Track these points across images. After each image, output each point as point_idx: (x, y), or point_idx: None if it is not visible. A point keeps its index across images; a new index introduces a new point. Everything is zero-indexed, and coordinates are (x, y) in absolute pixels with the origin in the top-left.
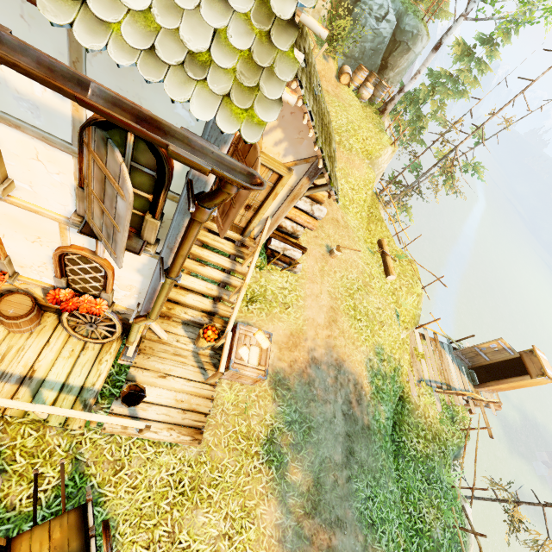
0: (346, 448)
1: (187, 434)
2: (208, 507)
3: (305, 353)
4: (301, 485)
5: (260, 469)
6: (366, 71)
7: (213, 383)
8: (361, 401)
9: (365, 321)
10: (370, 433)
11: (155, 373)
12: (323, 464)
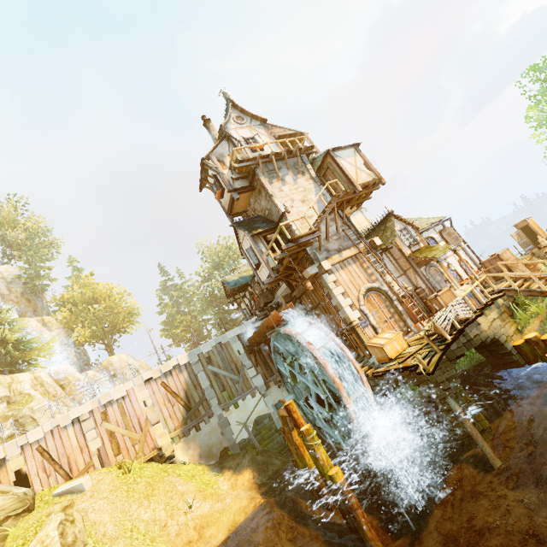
0: None
1: None
2: None
3: None
4: None
5: None
6: None
7: None
8: None
9: None
10: None
11: None
12: None
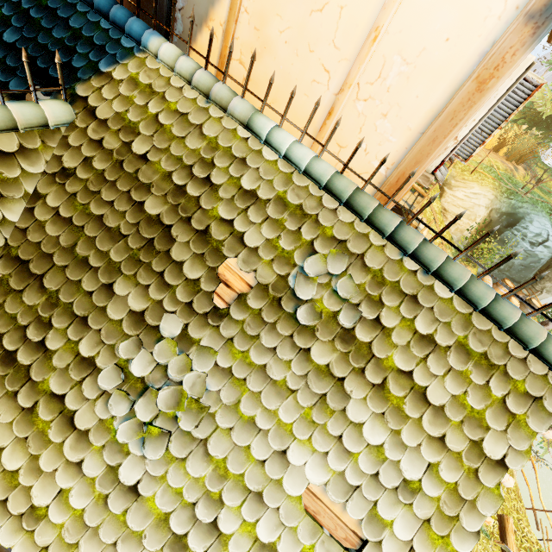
0: None
1: None
2: None
3: None
4: None
5: None
6: (511, 286)
7: None
8: None
9: None
10: None
11: None
12: None
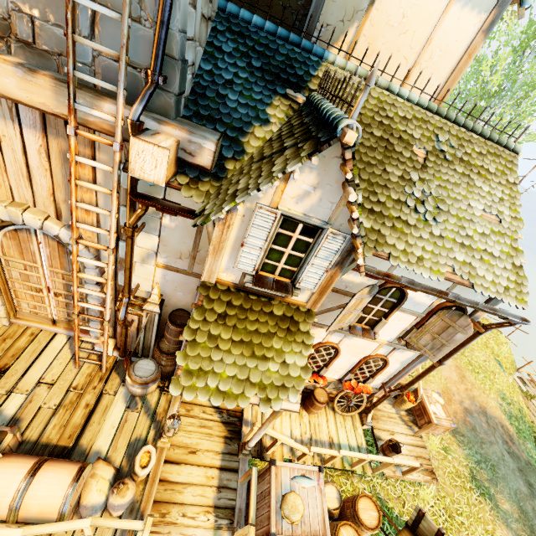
0: (525, 481)
1: (427, 474)
2: (466, 530)
3: (458, 405)
4: (512, 512)
5: (480, 501)
6: None
7: (419, 435)
8: (513, 440)
9: (482, 373)
10: (533, 468)
11: (387, 432)
12: (517, 495)
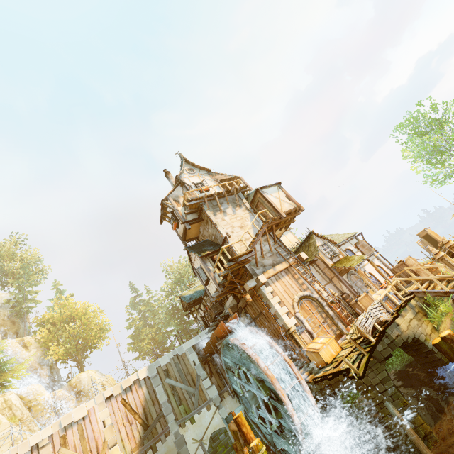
0: None
1: None
2: None
3: None
4: None
5: None
6: None
7: None
8: None
9: None
10: None
11: None
12: None
